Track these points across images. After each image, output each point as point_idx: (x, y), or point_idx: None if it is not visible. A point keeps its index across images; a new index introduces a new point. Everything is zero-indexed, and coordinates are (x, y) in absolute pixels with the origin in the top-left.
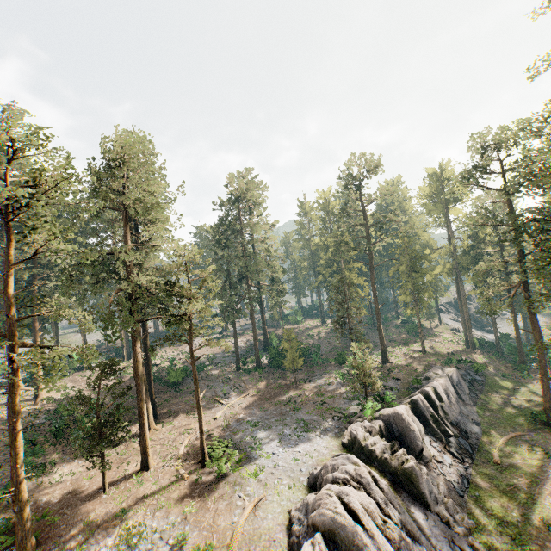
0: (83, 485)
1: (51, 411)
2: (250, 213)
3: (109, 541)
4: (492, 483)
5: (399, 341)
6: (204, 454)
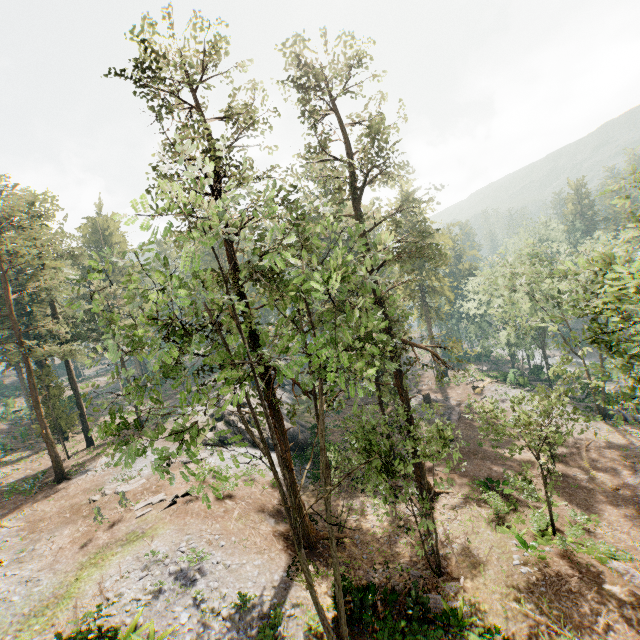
0: (40, 467)
1: None
2: (120, 252)
3: (104, 458)
4: (303, 397)
5: None
6: (141, 421)
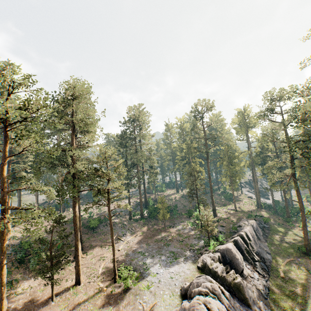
0: (38, 296)
1: (15, 245)
2: (140, 128)
3: None
4: (281, 289)
5: (220, 203)
6: (115, 274)
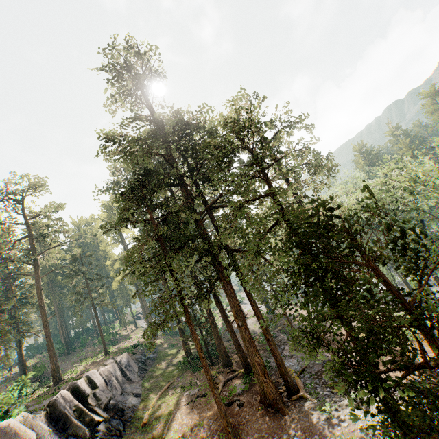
0: None
1: None
2: None
3: None
4: None
5: (90, 356)
6: None
